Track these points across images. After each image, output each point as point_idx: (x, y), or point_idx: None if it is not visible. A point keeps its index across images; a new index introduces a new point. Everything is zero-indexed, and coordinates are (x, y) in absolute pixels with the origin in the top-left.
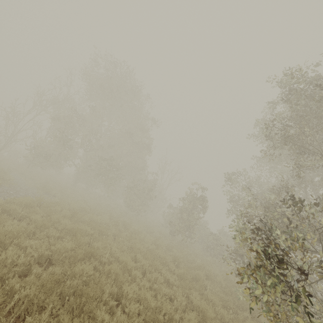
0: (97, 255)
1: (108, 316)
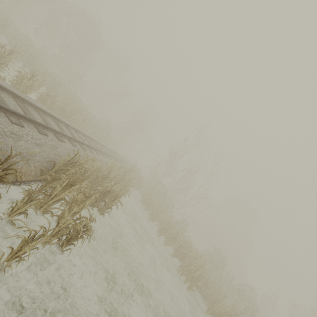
0: None
1: None
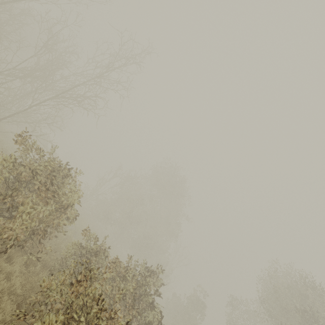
0: None
1: None
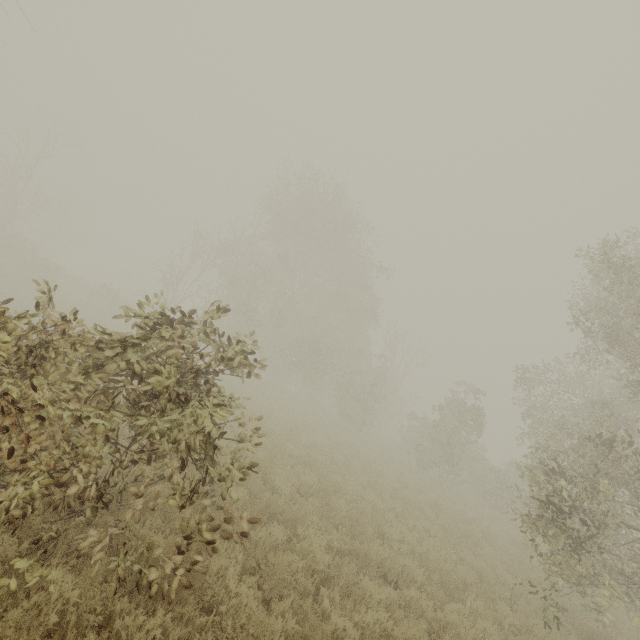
0: (343, 490)
1: (382, 548)
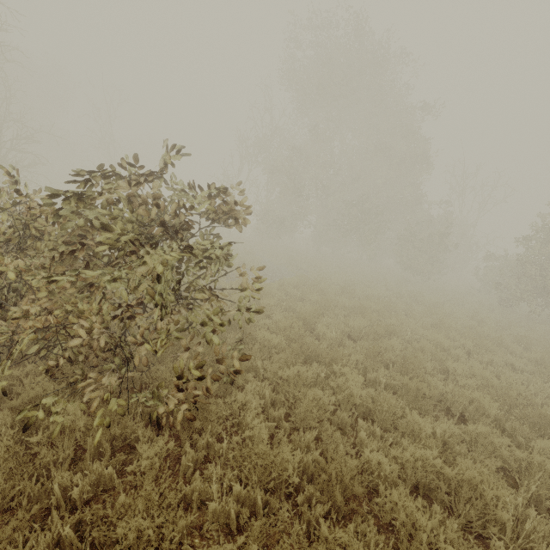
0: (398, 331)
1: (442, 383)
